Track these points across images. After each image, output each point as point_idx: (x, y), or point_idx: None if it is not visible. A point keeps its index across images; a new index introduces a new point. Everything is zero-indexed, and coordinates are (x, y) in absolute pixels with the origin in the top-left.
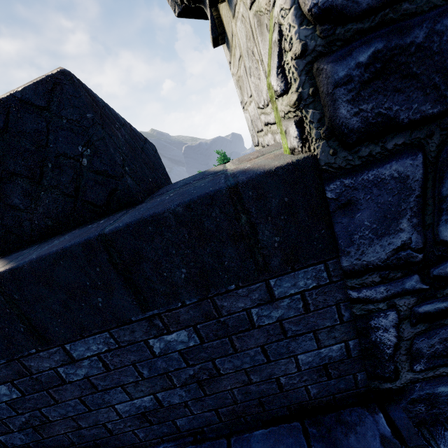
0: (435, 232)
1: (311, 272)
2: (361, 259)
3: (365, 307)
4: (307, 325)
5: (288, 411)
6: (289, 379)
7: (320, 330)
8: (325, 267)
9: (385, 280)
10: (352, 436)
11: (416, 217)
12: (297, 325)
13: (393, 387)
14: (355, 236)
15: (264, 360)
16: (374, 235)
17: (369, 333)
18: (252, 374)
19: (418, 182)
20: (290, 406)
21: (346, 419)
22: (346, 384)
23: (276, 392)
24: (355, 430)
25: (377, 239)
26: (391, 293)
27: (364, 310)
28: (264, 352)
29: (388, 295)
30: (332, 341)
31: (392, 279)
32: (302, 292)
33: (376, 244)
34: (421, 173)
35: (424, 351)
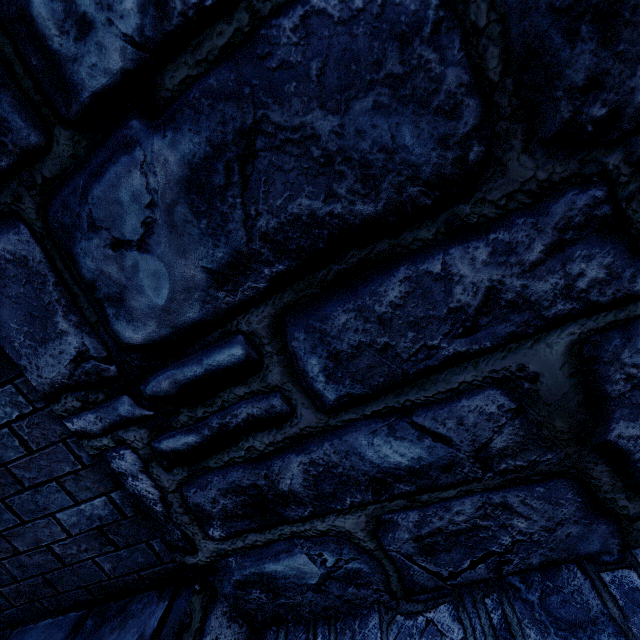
0: (112, 333)
1: (4, 396)
2: (43, 376)
3: (93, 444)
4: (42, 470)
5: (90, 594)
6: (65, 548)
7: (63, 478)
8: (16, 388)
9: (88, 404)
10: (120, 633)
11: (73, 313)
12: (29, 471)
13: (199, 562)
14: (15, 344)
15: (17, 521)
16: (33, 342)
17: (122, 482)
18: (13, 539)
19: (45, 264)
20: (88, 587)
21: (136, 608)
22: (145, 557)
23: (58, 566)
24: (131, 624)
25: (42, 347)
26: (108, 423)
27: (94, 448)
28: (11, 509)
29: (106, 426)
30: (88, 494)
31: (97, 403)
32: (8, 424)
33: (44, 354)
34: (40, 251)
35: (208, 508)
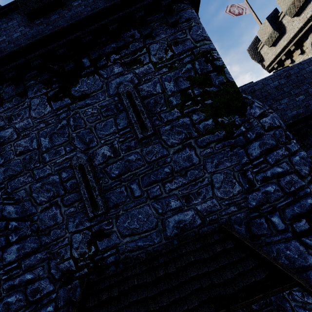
0: None
1: None
2: None
3: None
4: None
5: None
6: None
7: None
8: None
9: None
10: None
11: None
12: None
13: None
14: None
15: None
16: None
17: None
18: None
19: None
20: None
21: None
22: None
23: None
24: None
25: None
26: None
27: None
28: None
29: None
30: None
31: None
32: None
33: None
34: None
35: None
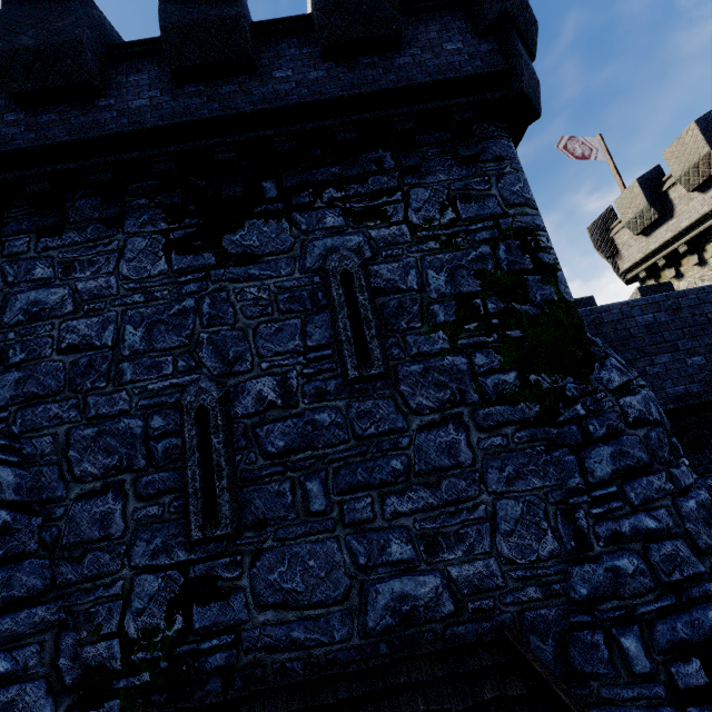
0: None
1: None
2: None
3: None
4: None
5: None
6: None
7: None
8: None
9: None
10: None
11: None
12: None
13: None
14: None
15: None
16: None
17: None
18: None
19: None
20: None
21: None
22: None
23: None
24: None
25: None
26: None
27: None
28: None
29: None
30: None
31: None
32: None
33: None
34: None
35: None
